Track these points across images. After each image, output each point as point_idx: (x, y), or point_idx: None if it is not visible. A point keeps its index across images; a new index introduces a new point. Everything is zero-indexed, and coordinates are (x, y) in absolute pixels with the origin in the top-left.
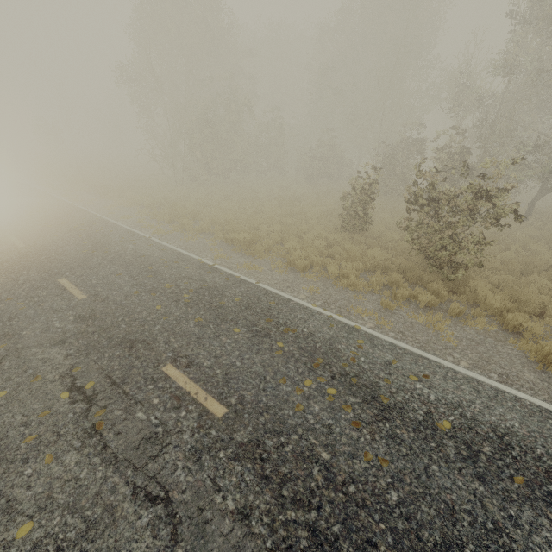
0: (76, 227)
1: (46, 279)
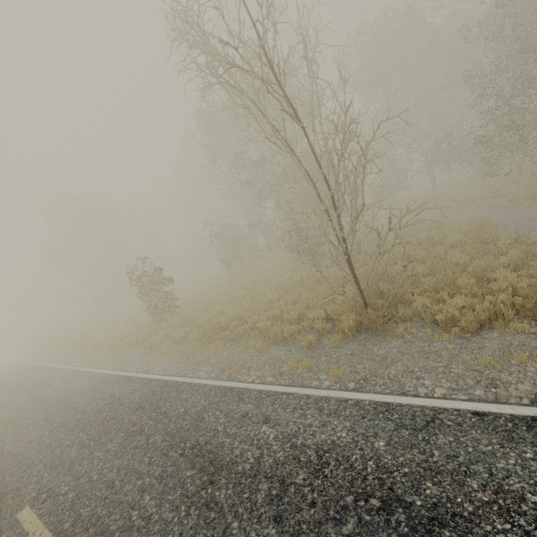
0: None
1: None
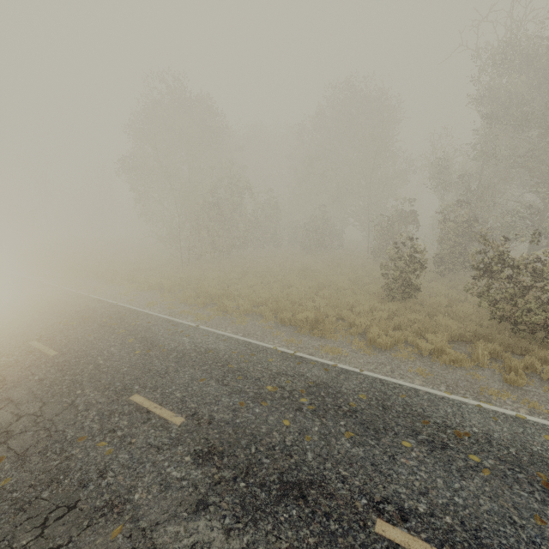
0: (105, 321)
1: (113, 398)
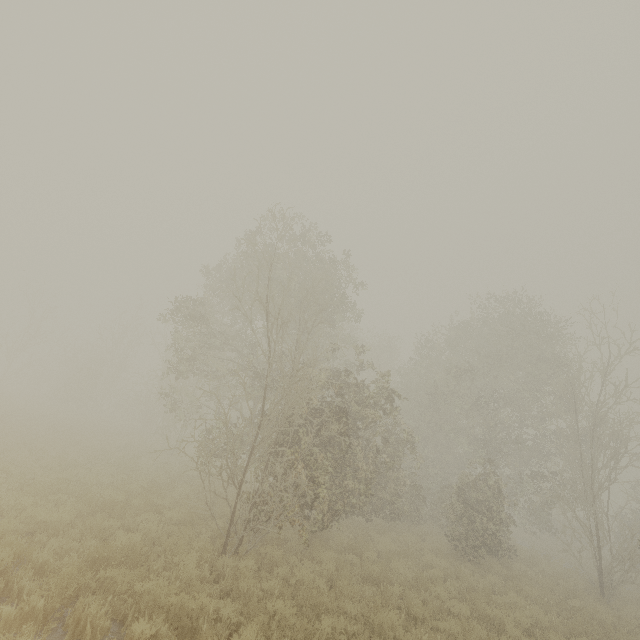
0: None
1: None
